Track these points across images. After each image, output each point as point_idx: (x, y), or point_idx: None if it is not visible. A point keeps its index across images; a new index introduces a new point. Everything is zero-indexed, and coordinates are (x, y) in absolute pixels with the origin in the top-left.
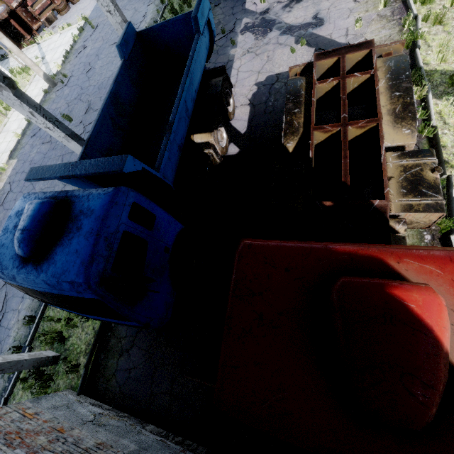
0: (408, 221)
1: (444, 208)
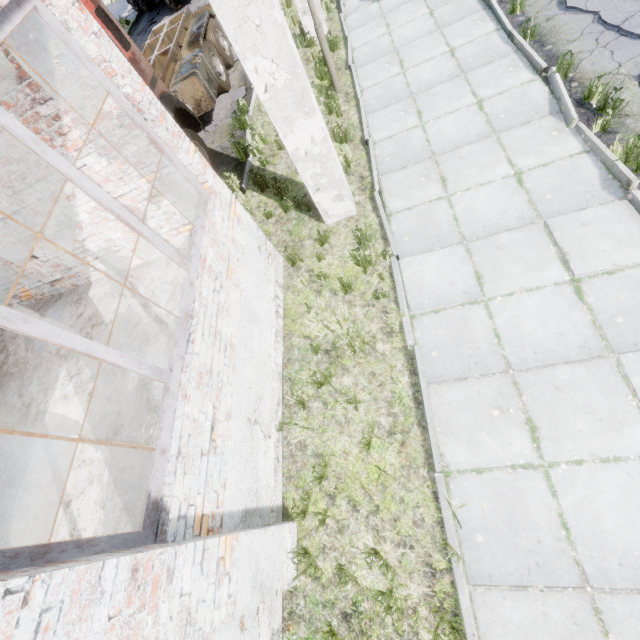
0: (195, 101)
1: (195, 74)
